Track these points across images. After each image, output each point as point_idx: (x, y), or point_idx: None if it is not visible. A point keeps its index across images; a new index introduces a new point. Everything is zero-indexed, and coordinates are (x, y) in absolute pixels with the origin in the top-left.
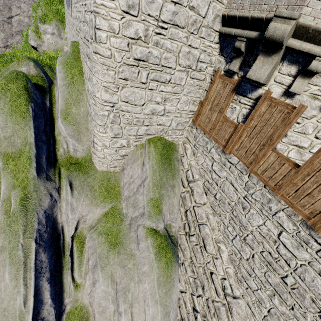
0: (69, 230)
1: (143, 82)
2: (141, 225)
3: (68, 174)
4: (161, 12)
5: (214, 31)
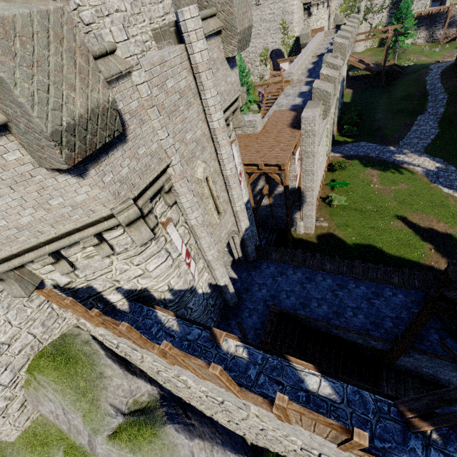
0: None
1: None
2: (97, 445)
3: None
4: None
5: None
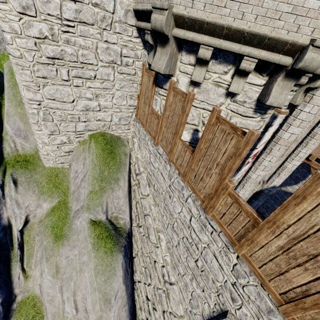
0: (16, 225)
1: (66, 79)
2: (80, 217)
3: (13, 172)
4: (62, 11)
5: (130, 26)
